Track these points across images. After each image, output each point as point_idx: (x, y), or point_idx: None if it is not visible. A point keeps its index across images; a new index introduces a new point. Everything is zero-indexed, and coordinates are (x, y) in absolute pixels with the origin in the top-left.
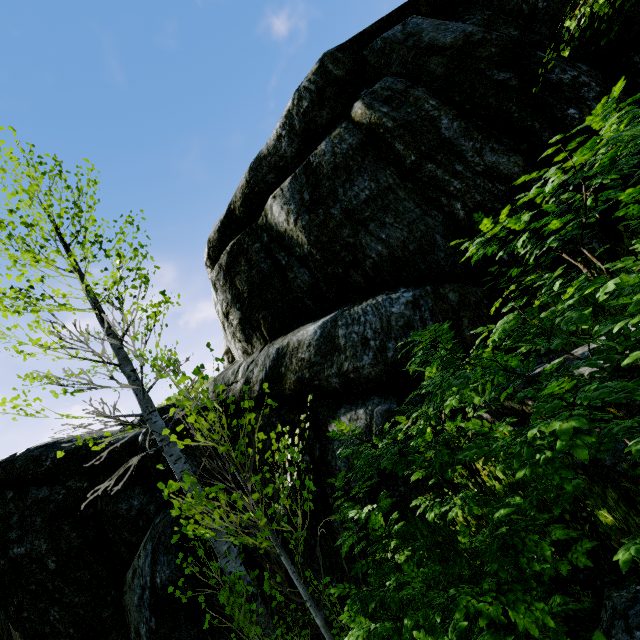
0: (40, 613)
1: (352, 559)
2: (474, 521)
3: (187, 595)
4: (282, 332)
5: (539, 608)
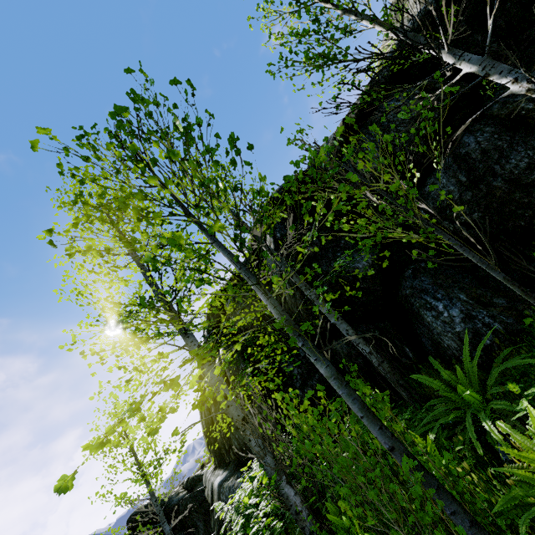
0: None
1: None
2: None
3: None
4: (219, 464)
5: None
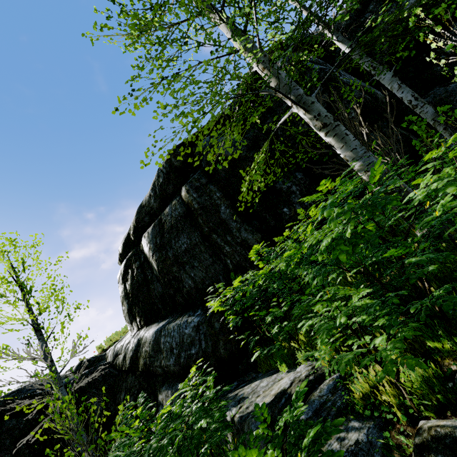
0: None
1: None
2: None
3: None
4: (146, 323)
5: None
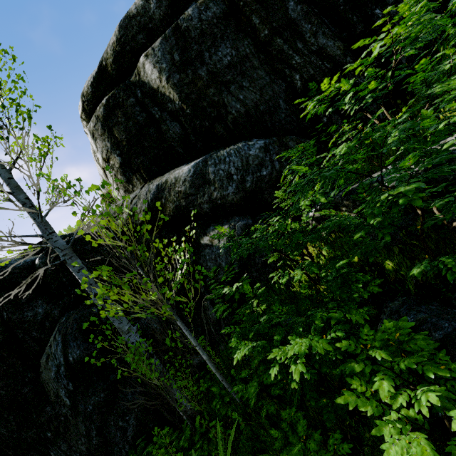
0: None
1: (218, 324)
2: (307, 283)
3: (101, 361)
4: (159, 174)
5: (361, 312)
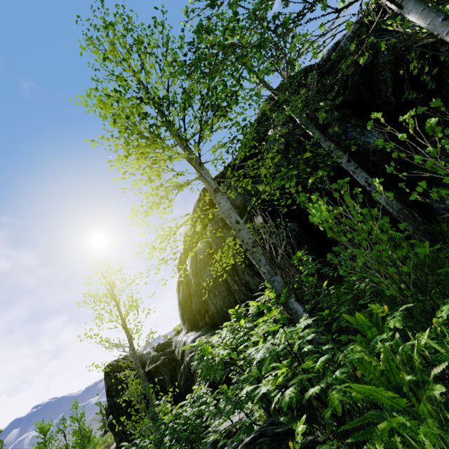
0: (123, 424)
1: None
2: None
3: None
4: (191, 329)
5: None
